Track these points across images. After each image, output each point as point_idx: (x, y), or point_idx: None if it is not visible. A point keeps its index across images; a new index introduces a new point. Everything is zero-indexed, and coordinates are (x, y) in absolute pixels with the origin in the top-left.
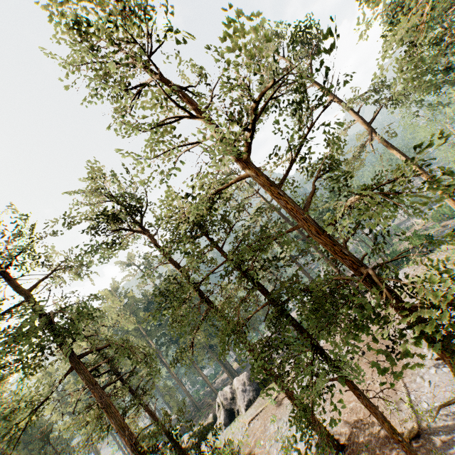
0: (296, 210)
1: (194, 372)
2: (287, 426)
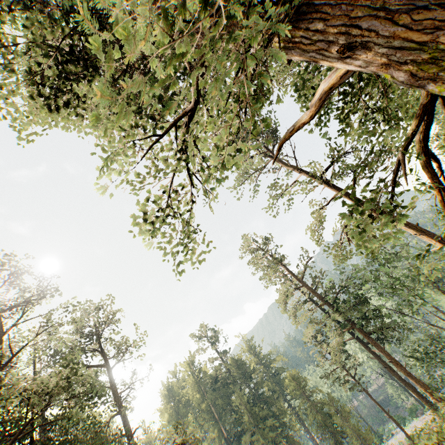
0: None
1: None
2: None
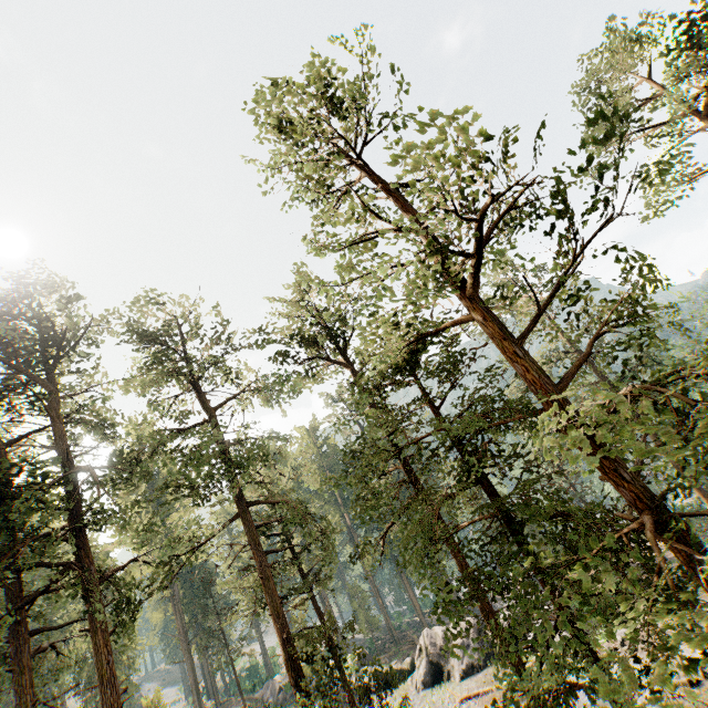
0: (548, 380)
1: (400, 583)
2: None
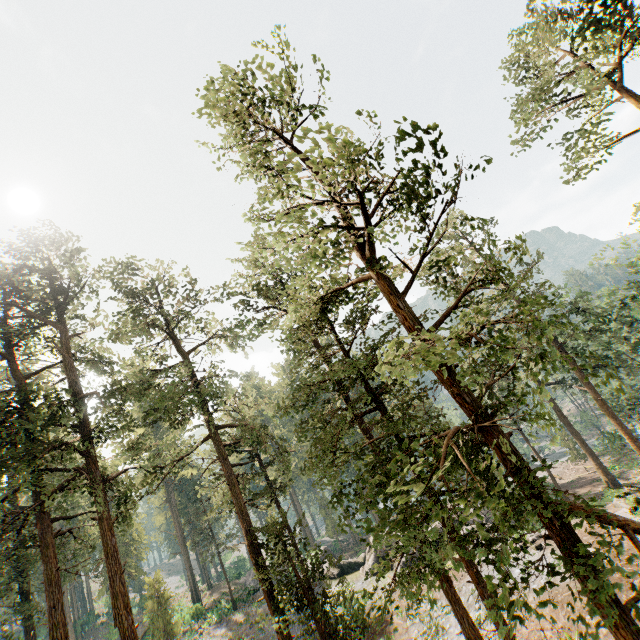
0: (418, 328)
1: None
2: (443, 612)
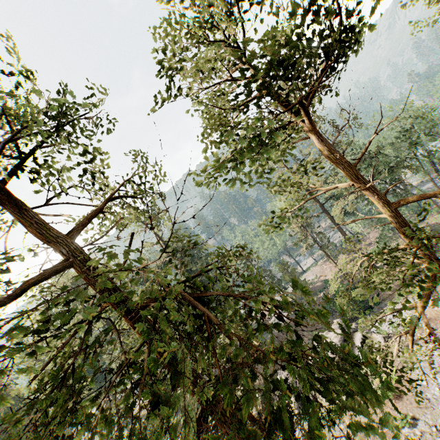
0: None
1: None
2: None
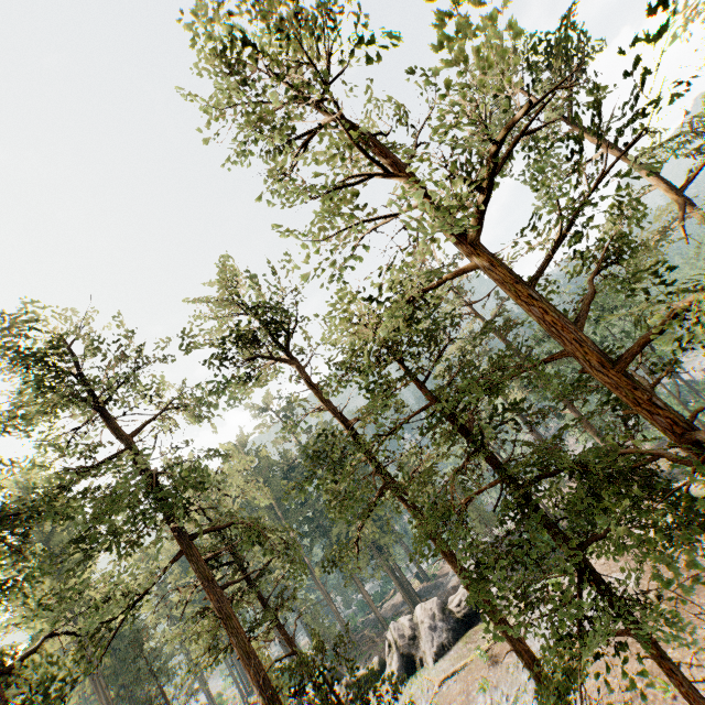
0: (564, 323)
1: (350, 585)
2: (509, 701)
